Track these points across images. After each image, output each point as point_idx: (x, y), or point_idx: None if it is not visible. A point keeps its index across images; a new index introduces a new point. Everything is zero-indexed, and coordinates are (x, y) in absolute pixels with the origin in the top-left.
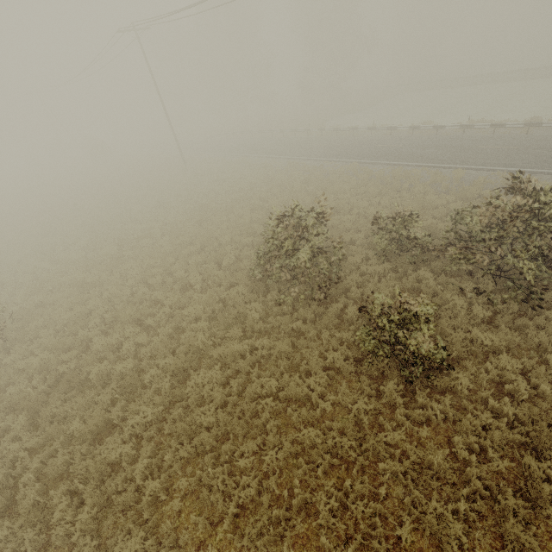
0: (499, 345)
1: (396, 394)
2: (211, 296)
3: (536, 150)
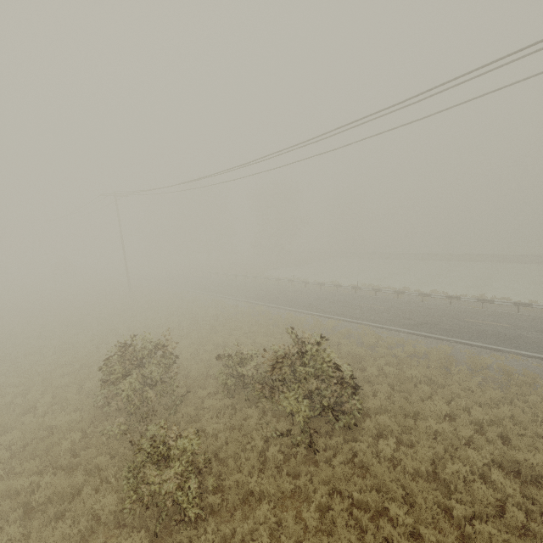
0: (275, 494)
1: None
2: (42, 421)
3: (396, 311)
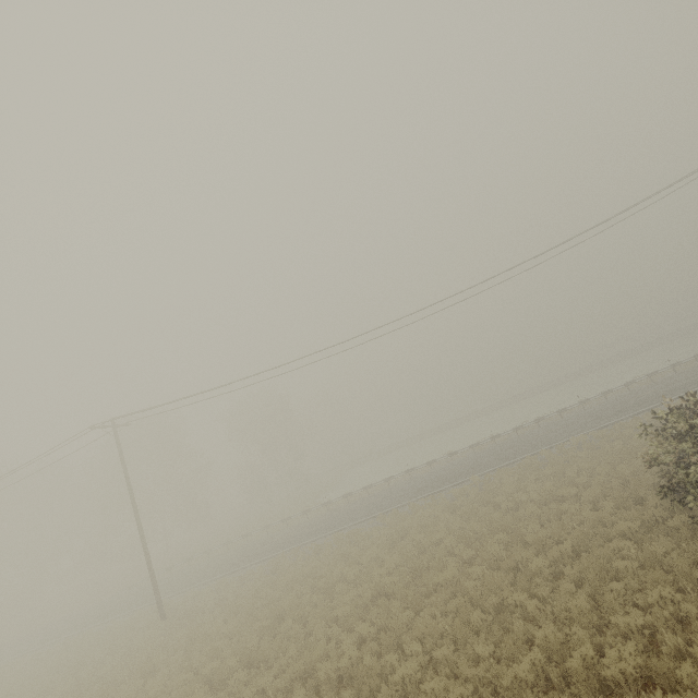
0: None
1: None
2: None
3: (577, 422)
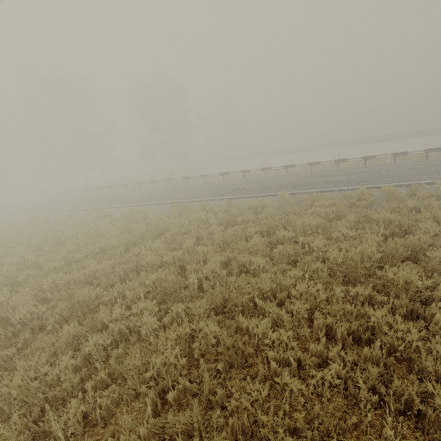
0: None
1: None
2: None
3: None
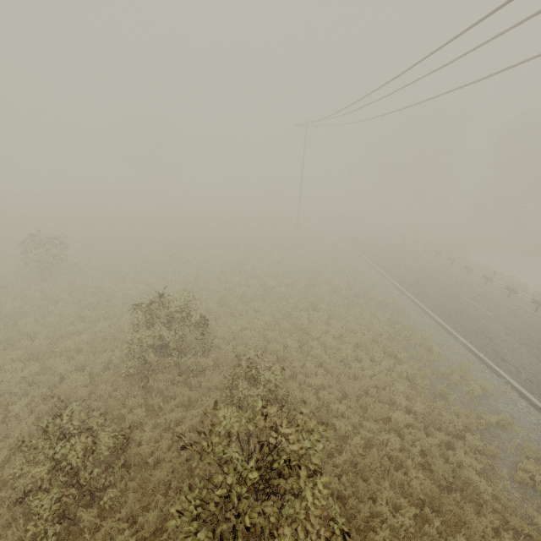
0: None
1: (6, 503)
2: (122, 324)
3: None
